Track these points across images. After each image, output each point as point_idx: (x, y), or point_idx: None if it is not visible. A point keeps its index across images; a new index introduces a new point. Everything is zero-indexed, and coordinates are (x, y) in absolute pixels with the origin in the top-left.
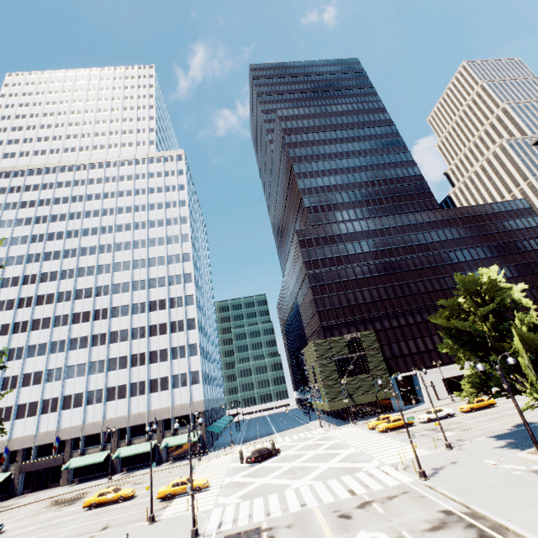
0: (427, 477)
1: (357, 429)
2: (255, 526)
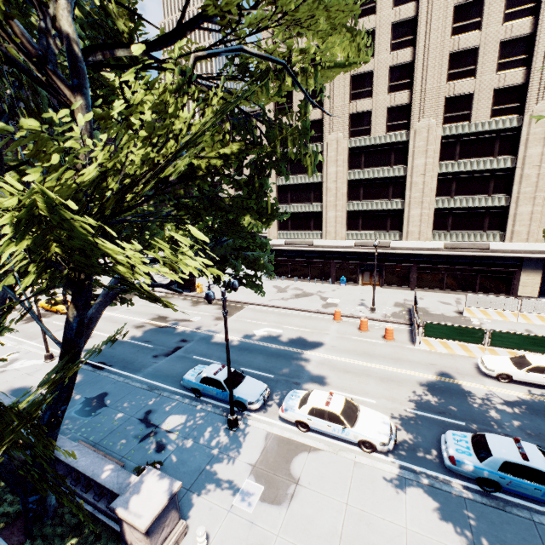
0: None
1: None
2: None
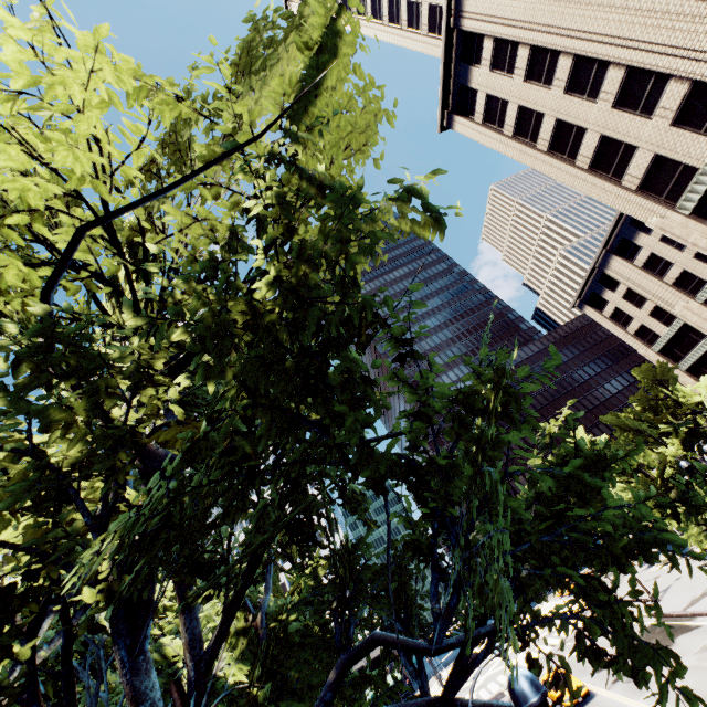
0: None
1: (549, 602)
2: (497, 693)
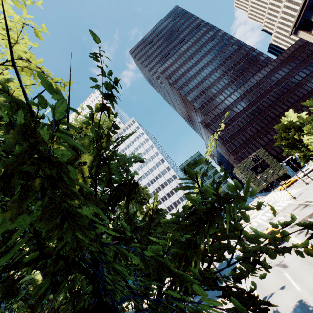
0: (296, 198)
1: (274, 193)
2: None
